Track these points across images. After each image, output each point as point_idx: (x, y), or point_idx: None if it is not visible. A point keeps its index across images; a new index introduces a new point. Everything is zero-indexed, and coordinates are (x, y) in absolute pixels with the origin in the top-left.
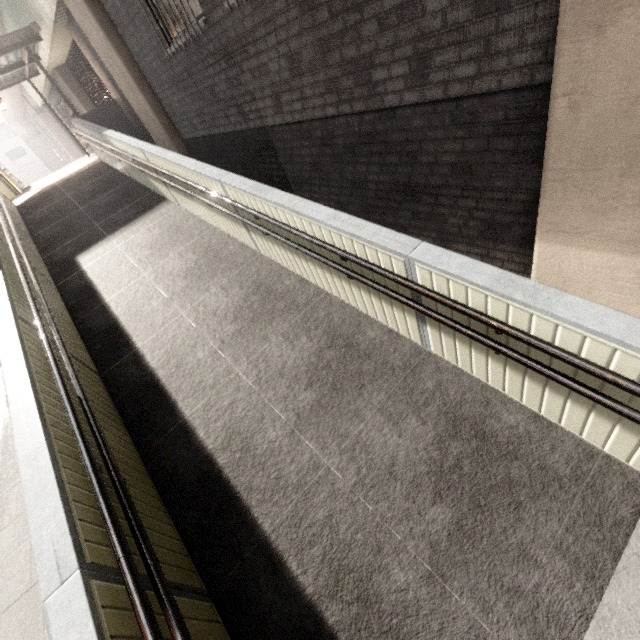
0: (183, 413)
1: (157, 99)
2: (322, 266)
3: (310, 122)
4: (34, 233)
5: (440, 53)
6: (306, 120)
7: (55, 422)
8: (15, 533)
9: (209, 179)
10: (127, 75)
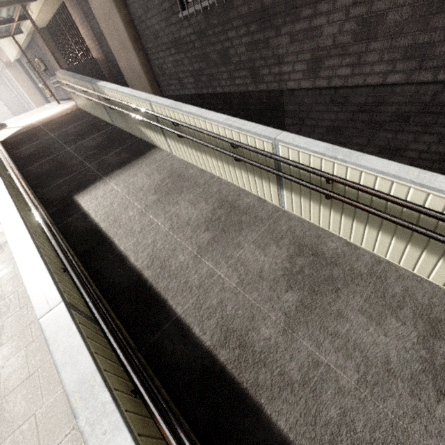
0: (277, 425)
1: (147, 59)
2: (411, 240)
3: (354, 88)
4: (23, 168)
5: None
6: (349, 86)
7: None
8: None
9: (254, 135)
10: (124, 35)
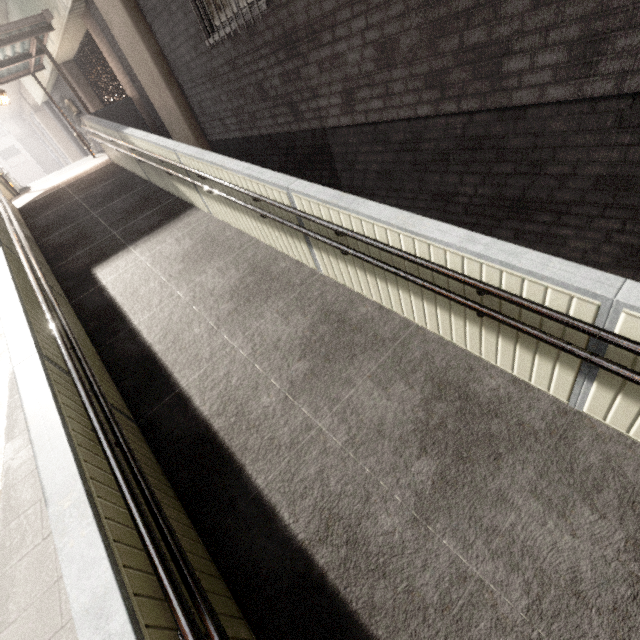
0: (255, 482)
1: (184, 96)
2: (423, 296)
3: (391, 123)
4: (40, 239)
5: (628, 34)
6: (385, 121)
7: (116, 531)
8: (25, 633)
9: (270, 186)
10: (153, 68)
